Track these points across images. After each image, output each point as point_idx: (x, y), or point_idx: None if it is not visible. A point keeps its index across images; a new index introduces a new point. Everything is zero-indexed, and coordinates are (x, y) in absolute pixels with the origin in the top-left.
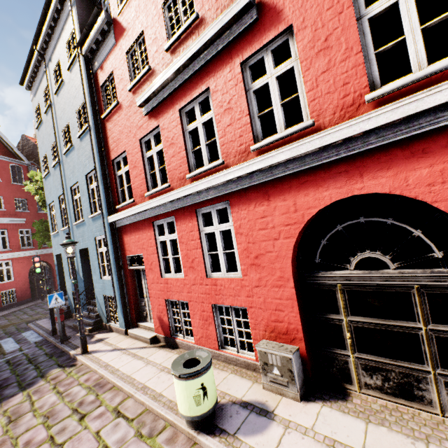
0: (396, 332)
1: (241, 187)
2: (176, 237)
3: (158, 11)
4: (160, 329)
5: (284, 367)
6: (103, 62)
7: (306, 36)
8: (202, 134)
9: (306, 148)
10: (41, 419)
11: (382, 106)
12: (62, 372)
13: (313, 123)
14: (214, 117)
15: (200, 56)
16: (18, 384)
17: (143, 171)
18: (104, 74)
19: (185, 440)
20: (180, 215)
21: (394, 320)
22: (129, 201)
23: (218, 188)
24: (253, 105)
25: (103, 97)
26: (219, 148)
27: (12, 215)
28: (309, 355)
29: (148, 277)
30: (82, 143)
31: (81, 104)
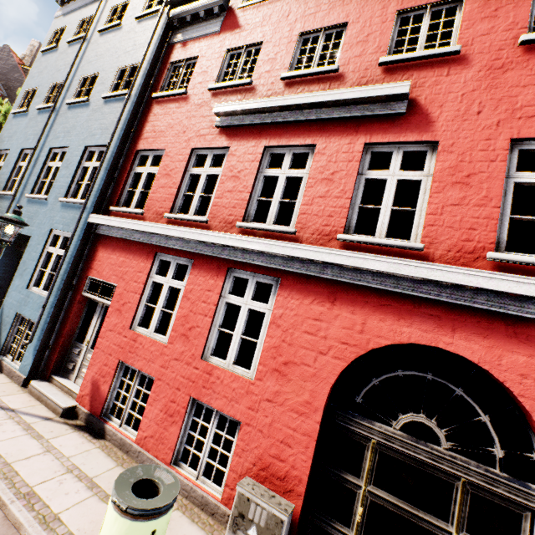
0: (421, 528)
1: (305, 272)
2: (182, 287)
3: (292, 36)
4: (88, 399)
5: (268, 530)
6: (191, 40)
7: (449, 161)
8: (281, 188)
9: (409, 271)
10: None
11: (502, 270)
12: None
13: (423, 248)
14: (306, 178)
15: (322, 108)
16: None
17: (176, 186)
18: (184, 53)
19: None
20: (203, 263)
21: (423, 512)
22: (136, 210)
23: (275, 258)
24: (359, 192)
25: (167, 75)
26: (295, 214)
27: None
28: (299, 520)
29: (108, 319)
30: (106, 107)
31: (132, 64)
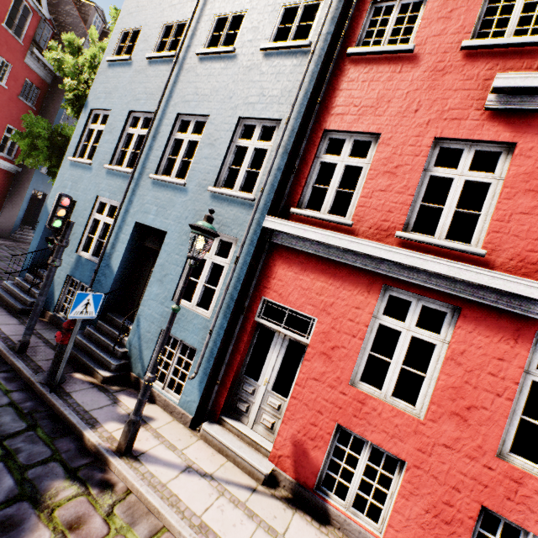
0: None
1: None
2: (437, 342)
3: None
4: (289, 462)
5: None
6: None
7: None
8: None
9: None
10: None
11: None
12: (88, 505)
13: None
14: None
15: None
16: None
17: (411, 192)
18: None
19: None
20: (481, 315)
21: None
22: (340, 219)
23: None
24: None
25: (365, 19)
26: None
27: None
28: None
29: (307, 363)
30: (267, 64)
31: (306, 1)
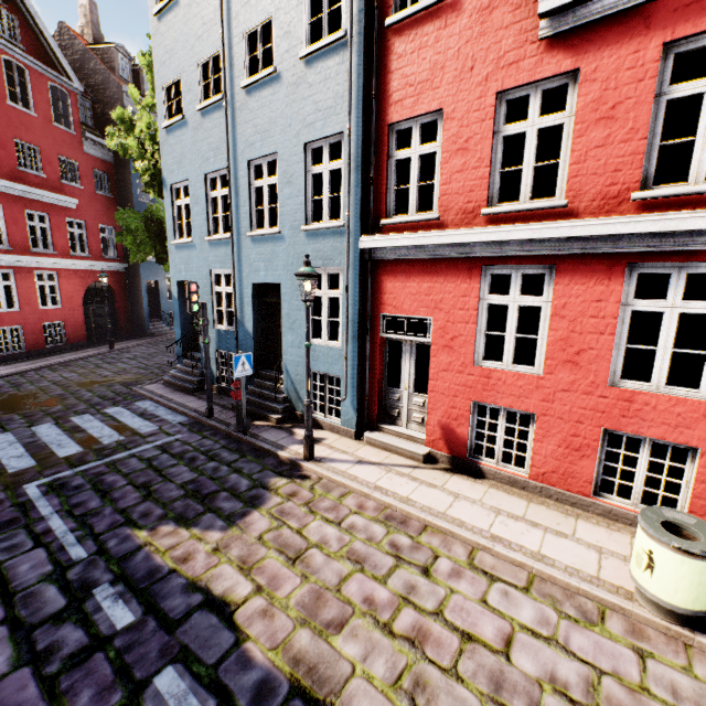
0: None
1: None
2: (542, 304)
3: None
4: (441, 443)
5: None
6: None
7: None
8: None
9: None
10: (349, 564)
11: None
12: (297, 486)
13: None
14: None
15: None
16: (232, 495)
17: (486, 163)
18: None
19: (662, 637)
20: (575, 266)
21: None
22: (427, 216)
23: None
24: None
25: None
26: None
27: (56, 188)
28: None
29: (434, 359)
30: (312, 73)
31: None
